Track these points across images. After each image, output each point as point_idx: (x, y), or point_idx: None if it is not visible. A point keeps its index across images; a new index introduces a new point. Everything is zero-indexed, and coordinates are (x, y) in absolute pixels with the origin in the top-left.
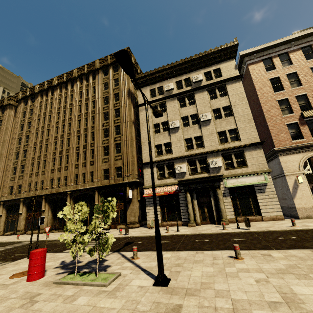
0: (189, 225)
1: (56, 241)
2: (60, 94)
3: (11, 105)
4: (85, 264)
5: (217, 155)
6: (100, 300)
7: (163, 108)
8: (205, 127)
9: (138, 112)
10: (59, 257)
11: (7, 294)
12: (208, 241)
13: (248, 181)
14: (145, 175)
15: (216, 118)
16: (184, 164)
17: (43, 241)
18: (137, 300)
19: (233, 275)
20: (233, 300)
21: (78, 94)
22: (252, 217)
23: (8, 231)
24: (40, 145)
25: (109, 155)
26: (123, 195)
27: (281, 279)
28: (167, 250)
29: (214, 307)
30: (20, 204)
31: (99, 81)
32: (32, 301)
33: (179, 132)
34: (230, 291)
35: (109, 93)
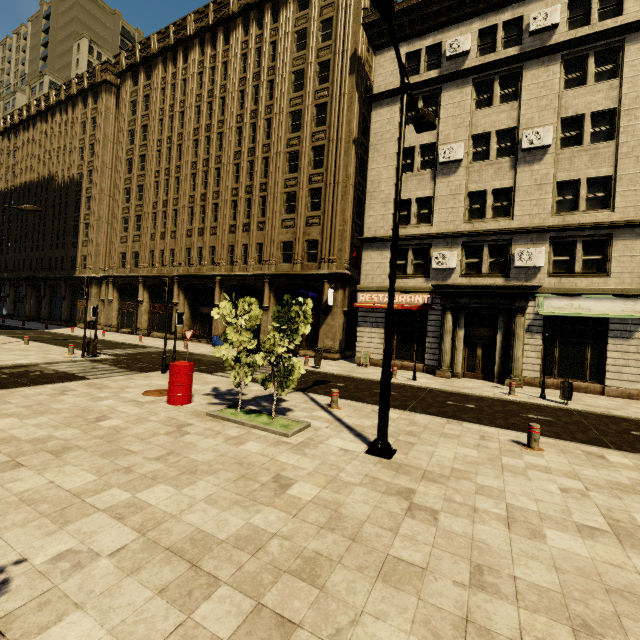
0: (437, 373)
1: (199, 356)
2: (201, 59)
3: (109, 84)
4: (251, 399)
5: (539, 240)
6: (279, 453)
7: (430, 107)
8: (528, 167)
9: (368, 116)
10: (209, 380)
11: (145, 414)
12: (473, 409)
13: (598, 309)
14: (365, 264)
15: (564, 144)
16: (454, 252)
17: (180, 352)
18: (339, 466)
19: (516, 471)
20: (508, 506)
21: (240, 60)
22: (580, 383)
23: (124, 327)
24: (166, 179)
25: (295, 214)
26: (316, 297)
27: (615, 499)
28: (392, 406)
29: (472, 506)
30: (139, 286)
31: (285, 26)
32: (180, 430)
33: (459, 175)
34: (505, 492)
35: (307, 61)
